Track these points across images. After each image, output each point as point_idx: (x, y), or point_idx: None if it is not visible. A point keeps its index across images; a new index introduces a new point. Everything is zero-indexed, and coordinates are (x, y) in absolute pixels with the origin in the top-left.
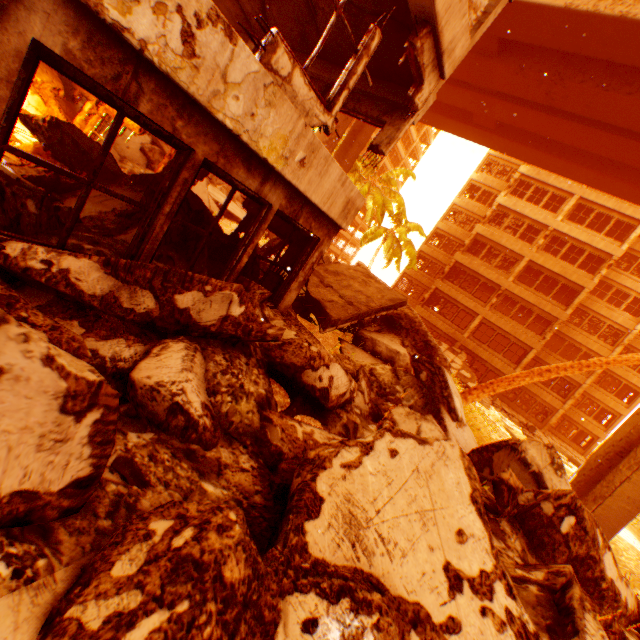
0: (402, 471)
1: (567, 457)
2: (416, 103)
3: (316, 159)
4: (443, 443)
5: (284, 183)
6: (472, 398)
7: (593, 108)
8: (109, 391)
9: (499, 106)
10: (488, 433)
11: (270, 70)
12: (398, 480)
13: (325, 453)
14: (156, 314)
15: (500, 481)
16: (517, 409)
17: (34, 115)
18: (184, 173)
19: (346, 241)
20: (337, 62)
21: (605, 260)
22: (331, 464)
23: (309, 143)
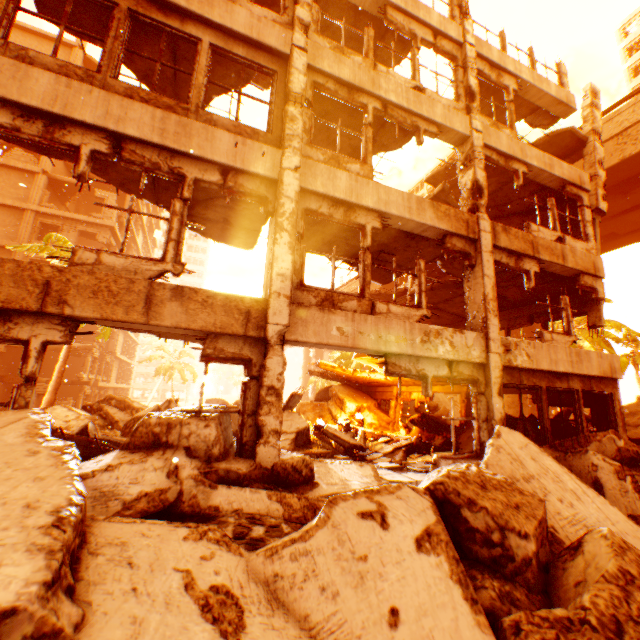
0: None
1: None
2: (599, 297)
3: (580, 356)
4: None
5: (574, 376)
6: None
7: None
8: (625, 468)
9: (632, 215)
10: None
11: (545, 341)
12: None
13: None
14: None
15: None
16: None
17: (413, 417)
18: (542, 396)
19: None
20: (526, 304)
21: None
22: None
23: (573, 353)
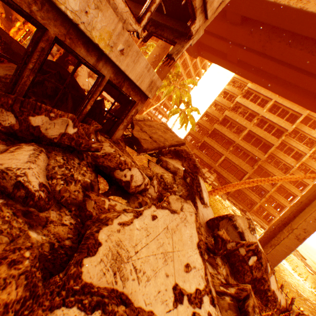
0: (157, 228)
1: (260, 225)
2: (192, 30)
3: (131, 51)
4: (186, 213)
5: (112, 63)
6: (215, 194)
7: (284, 55)
8: None
9: (240, 51)
10: (223, 212)
11: None
12: (154, 233)
13: (110, 216)
14: (17, 128)
15: (218, 236)
16: (239, 202)
17: None
18: (41, 43)
19: (162, 115)
20: None
21: (284, 132)
22: (112, 222)
23: (126, 40)
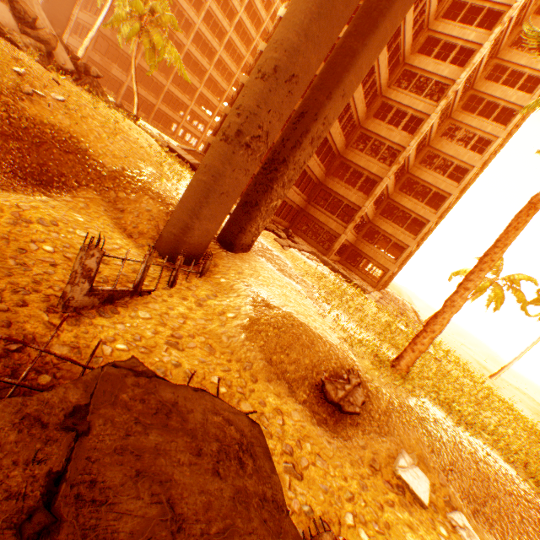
0: None
1: (323, 261)
2: None
3: None
4: None
5: None
6: None
7: None
8: None
9: None
10: (134, 160)
11: None
12: None
13: None
14: None
15: None
16: (308, 240)
17: None
18: None
19: (205, 124)
20: None
21: None
22: None
23: None
